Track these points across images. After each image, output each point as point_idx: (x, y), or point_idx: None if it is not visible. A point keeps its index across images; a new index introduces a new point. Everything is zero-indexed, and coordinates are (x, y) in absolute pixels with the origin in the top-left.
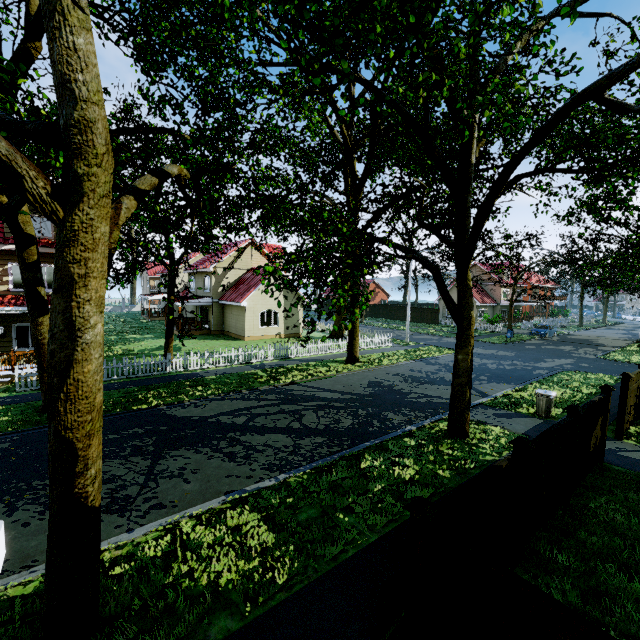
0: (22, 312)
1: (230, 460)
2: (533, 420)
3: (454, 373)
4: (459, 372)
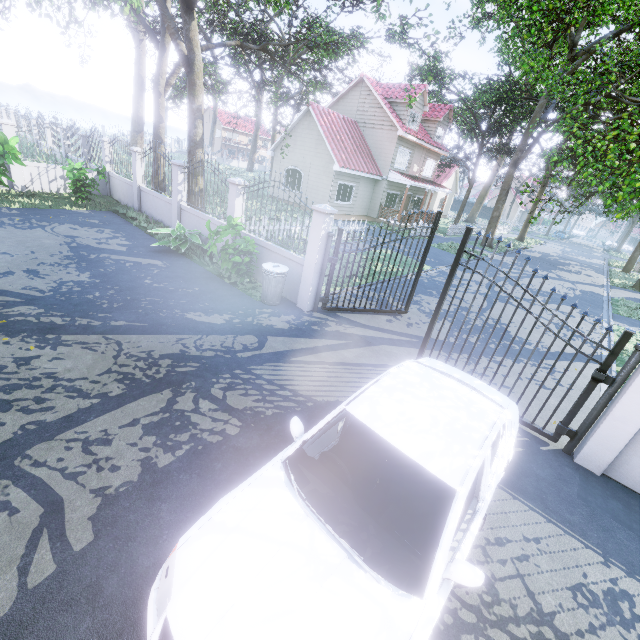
0: (419, 189)
1: (584, 270)
2: (636, 272)
3: (636, 250)
4: (639, 250)
